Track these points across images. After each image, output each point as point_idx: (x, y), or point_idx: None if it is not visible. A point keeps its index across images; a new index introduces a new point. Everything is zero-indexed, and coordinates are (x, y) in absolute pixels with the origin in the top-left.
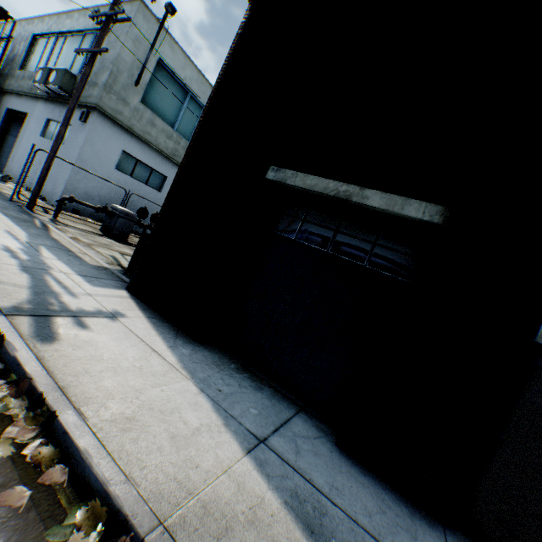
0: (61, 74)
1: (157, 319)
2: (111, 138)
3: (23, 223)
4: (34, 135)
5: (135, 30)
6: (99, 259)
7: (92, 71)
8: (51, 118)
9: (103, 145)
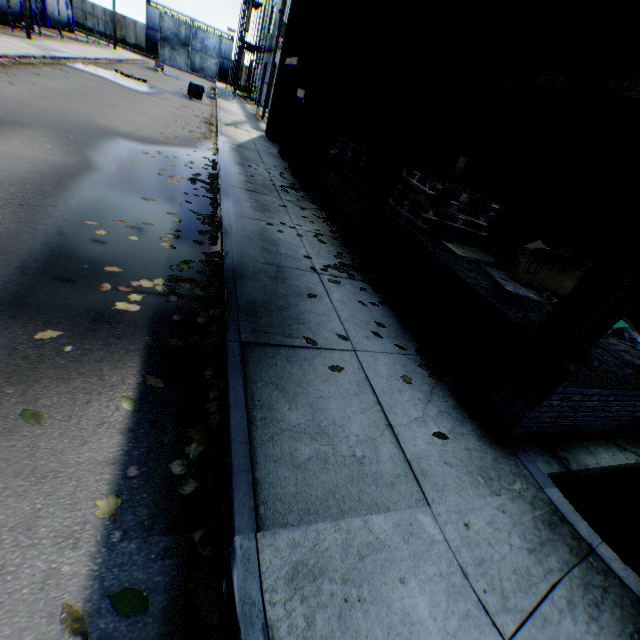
0: (282, 29)
1: (264, 137)
2: None
3: (250, 120)
4: None
5: None
6: None
7: None
8: None
9: None
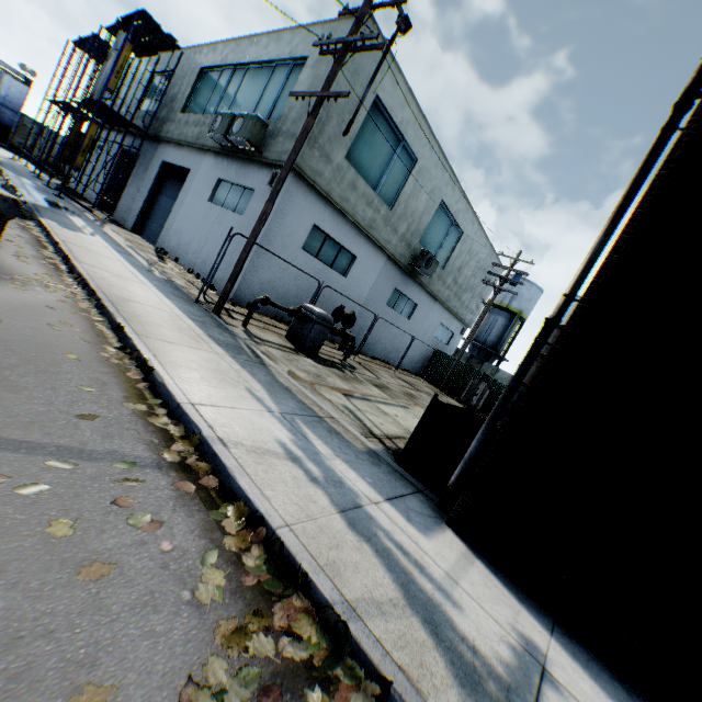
0: (250, 123)
1: (559, 631)
2: (303, 208)
3: (239, 357)
4: (198, 199)
5: (355, 57)
6: (350, 427)
7: (289, 117)
8: (222, 178)
9: (293, 217)
